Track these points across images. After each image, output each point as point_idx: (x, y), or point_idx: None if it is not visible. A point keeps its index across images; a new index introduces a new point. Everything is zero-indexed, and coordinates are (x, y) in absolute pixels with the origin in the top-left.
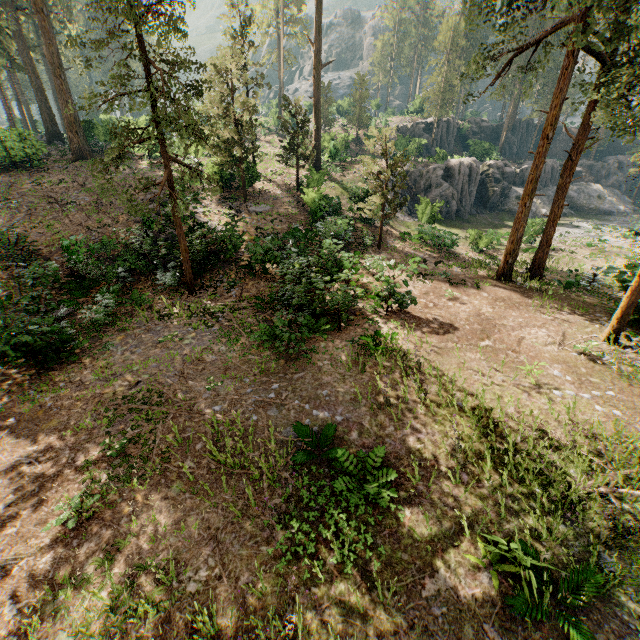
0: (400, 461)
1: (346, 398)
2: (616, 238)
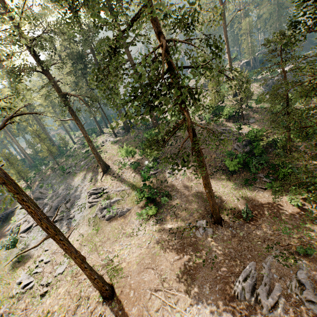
0: None
1: None
2: None
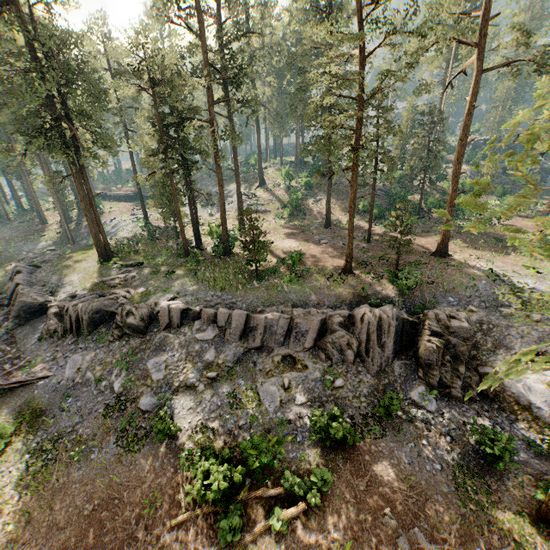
0: None
1: (498, 236)
2: None
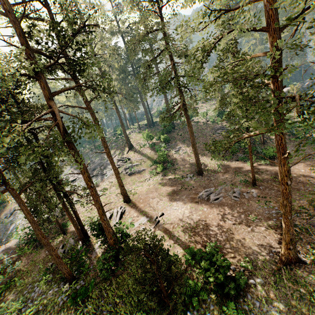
0: None
1: None
2: None
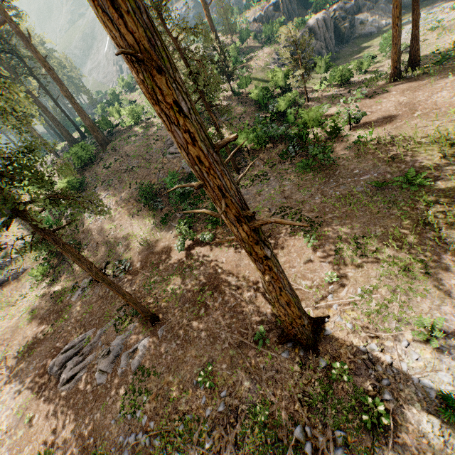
0: (419, 172)
1: (370, 168)
2: (447, 14)
